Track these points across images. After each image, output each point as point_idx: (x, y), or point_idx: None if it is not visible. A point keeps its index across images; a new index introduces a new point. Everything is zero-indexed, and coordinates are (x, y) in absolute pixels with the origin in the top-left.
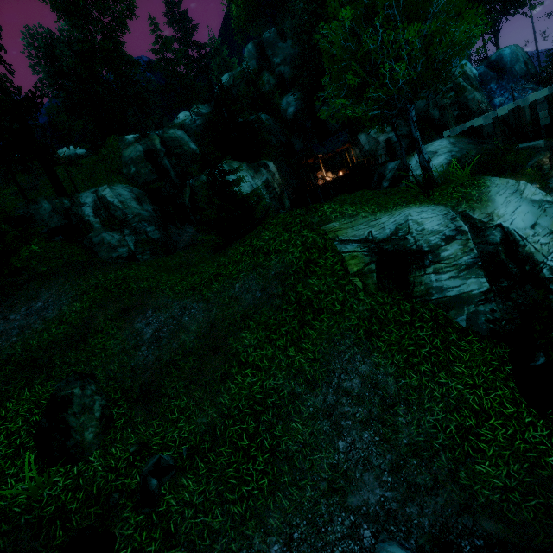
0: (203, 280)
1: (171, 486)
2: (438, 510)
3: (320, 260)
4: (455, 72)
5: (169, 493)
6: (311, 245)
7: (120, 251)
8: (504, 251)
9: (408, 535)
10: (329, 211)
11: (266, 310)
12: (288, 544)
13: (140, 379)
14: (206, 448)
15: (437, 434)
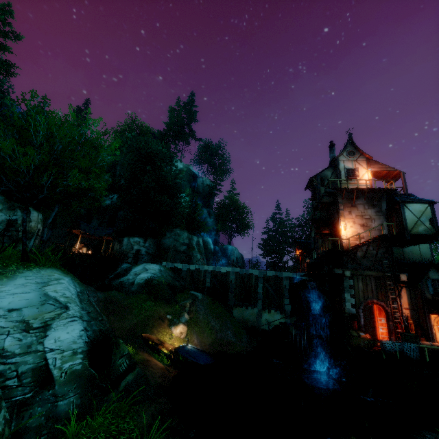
0: None
1: None
2: None
3: None
4: (194, 238)
5: None
6: None
7: None
8: None
9: None
10: None
11: None
12: None
13: None
14: None
15: None
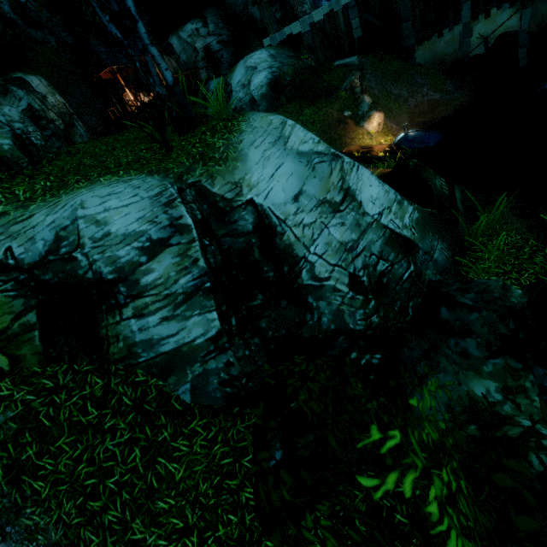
0: None
1: None
2: None
3: None
4: None
5: None
6: None
7: None
8: (258, 243)
9: None
10: None
11: None
12: None
13: None
14: None
15: None
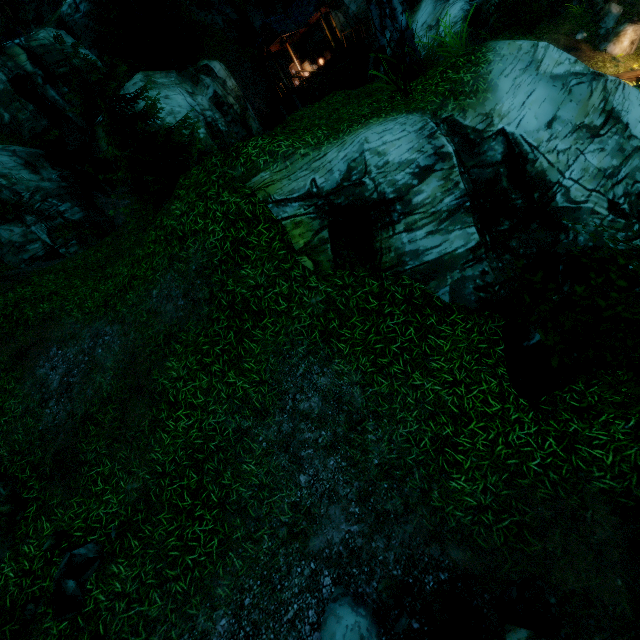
0: (116, 288)
1: (99, 578)
2: (406, 540)
3: (252, 238)
4: None
5: (97, 588)
6: (236, 217)
7: (31, 249)
8: (506, 173)
9: (370, 576)
10: (255, 153)
11: (193, 325)
12: (237, 615)
13: (52, 447)
14: (141, 520)
15: (411, 449)
